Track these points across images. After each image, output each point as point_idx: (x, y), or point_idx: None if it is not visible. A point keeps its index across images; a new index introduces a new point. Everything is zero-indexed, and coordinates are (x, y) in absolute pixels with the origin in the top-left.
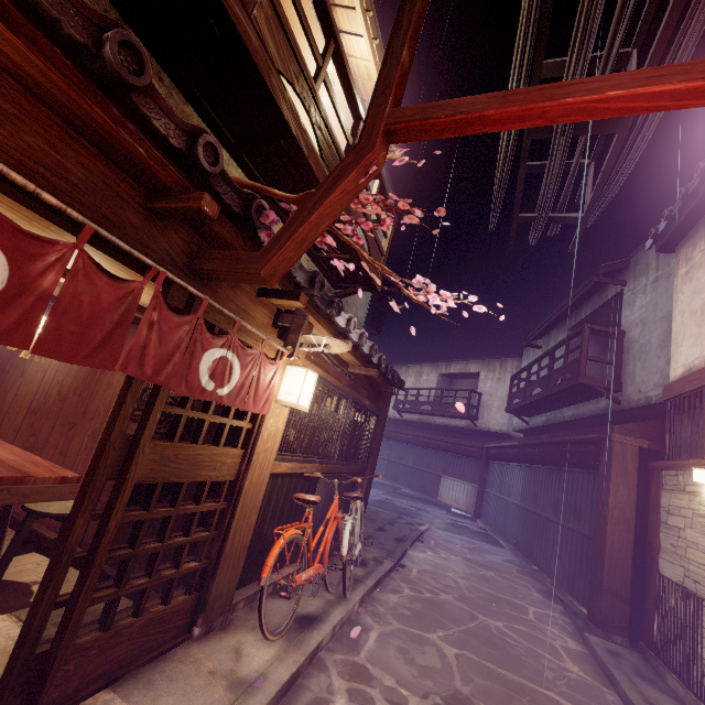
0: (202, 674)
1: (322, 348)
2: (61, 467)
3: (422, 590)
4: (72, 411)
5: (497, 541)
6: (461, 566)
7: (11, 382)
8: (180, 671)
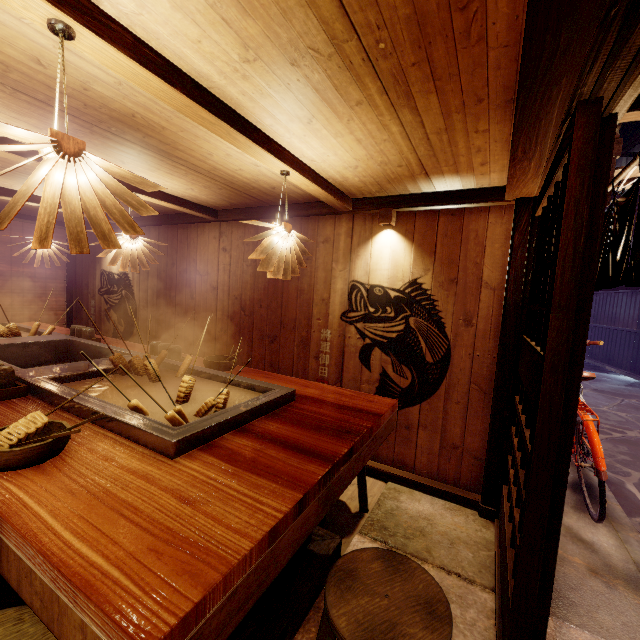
0: (589, 575)
1: (626, 185)
2: (362, 393)
3: (606, 431)
4: (265, 324)
5: (594, 367)
6: (602, 399)
7: (184, 306)
8: (566, 575)
